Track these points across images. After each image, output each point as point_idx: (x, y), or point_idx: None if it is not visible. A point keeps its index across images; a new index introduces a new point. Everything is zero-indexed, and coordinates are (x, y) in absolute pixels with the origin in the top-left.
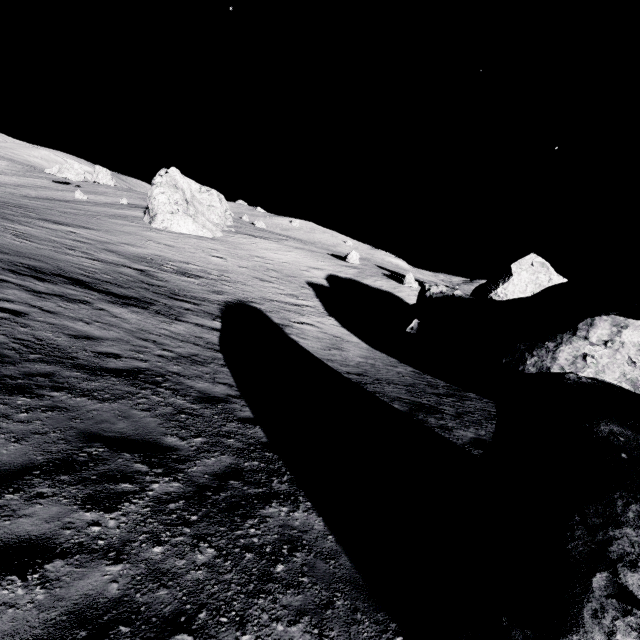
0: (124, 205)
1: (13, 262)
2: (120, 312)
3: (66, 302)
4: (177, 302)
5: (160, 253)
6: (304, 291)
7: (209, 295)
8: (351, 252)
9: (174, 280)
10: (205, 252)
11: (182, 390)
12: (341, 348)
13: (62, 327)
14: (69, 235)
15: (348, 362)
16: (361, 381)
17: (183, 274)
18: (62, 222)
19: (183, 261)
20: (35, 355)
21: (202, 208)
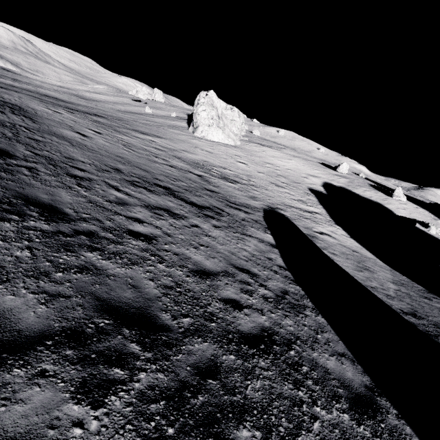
0: (174, 117)
1: (129, 173)
2: (208, 228)
3: (172, 218)
4: (234, 211)
5: (206, 159)
6: (309, 197)
7: (249, 201)
8: (342, 163)
9: (222, 185)
10: (233, 158)
11: (326, 381)
12: (368, 268)
13: (184, 258)
14: (151, 143)
15: (387, 290)
16: (427, 330)
17: (226, 179)
18: (145, 132)
19: (221, 166)
20: (186, 318)
21: (227, 122)
